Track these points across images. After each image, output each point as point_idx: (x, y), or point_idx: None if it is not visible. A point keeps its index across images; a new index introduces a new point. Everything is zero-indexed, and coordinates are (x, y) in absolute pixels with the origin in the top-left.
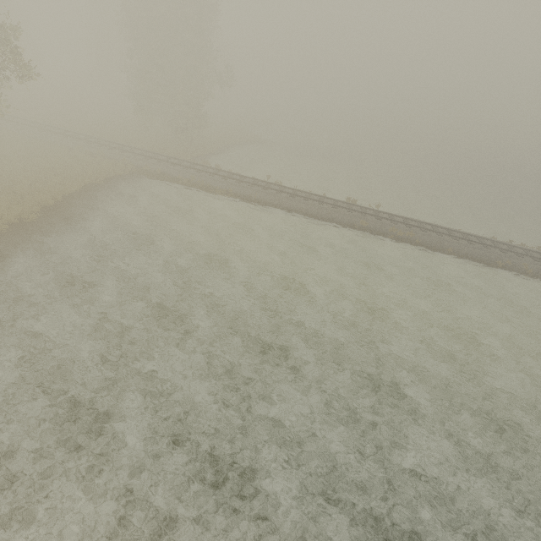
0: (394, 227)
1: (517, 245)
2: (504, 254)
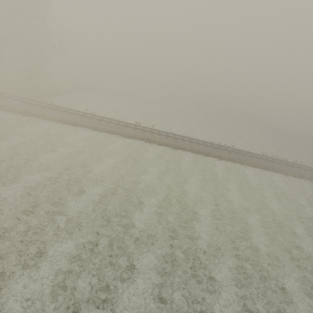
0: (158, 138)
1: (223, 145)
2: (215, 149)
